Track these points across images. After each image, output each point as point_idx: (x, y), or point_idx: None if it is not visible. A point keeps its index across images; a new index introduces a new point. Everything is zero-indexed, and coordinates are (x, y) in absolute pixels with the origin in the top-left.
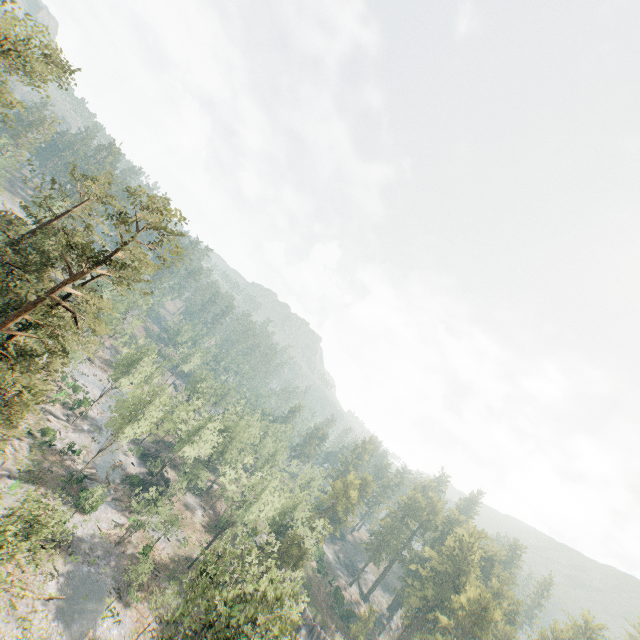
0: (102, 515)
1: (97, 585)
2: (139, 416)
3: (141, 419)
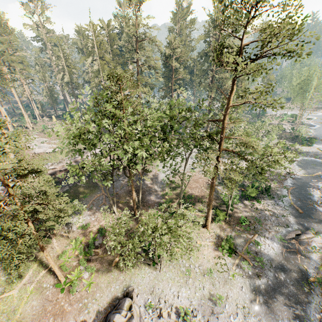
0: (321, 148)
1: (321, 164)
2: (309, 92)
3: (312, 94)
